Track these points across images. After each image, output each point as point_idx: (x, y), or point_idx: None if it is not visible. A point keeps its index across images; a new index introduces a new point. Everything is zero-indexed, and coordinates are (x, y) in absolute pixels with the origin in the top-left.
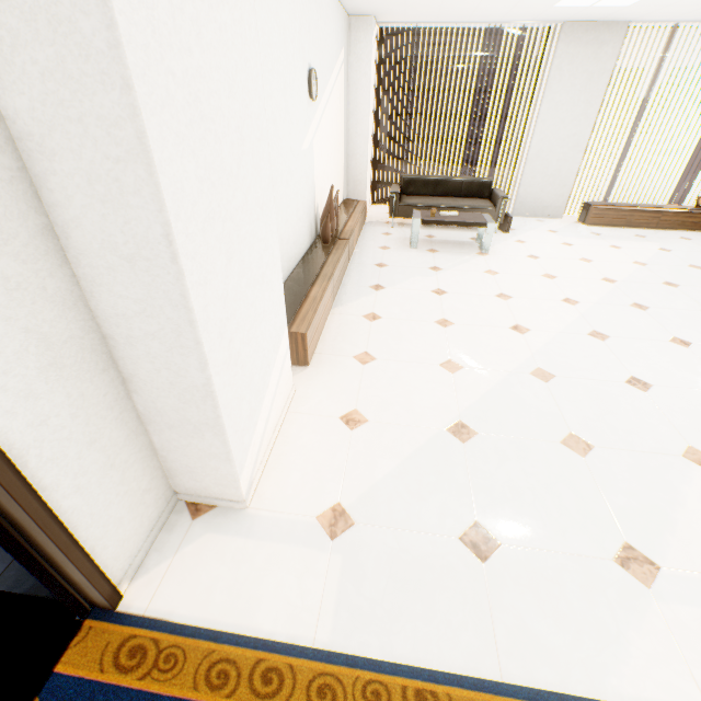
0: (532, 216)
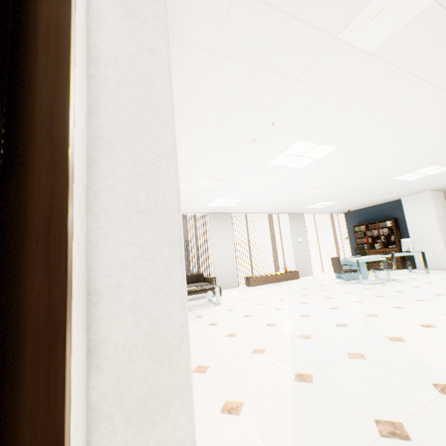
0: (226, 288)
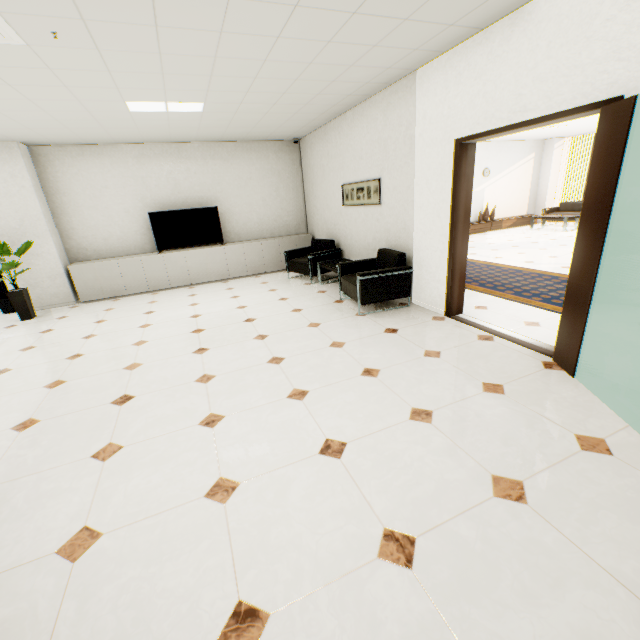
0: None
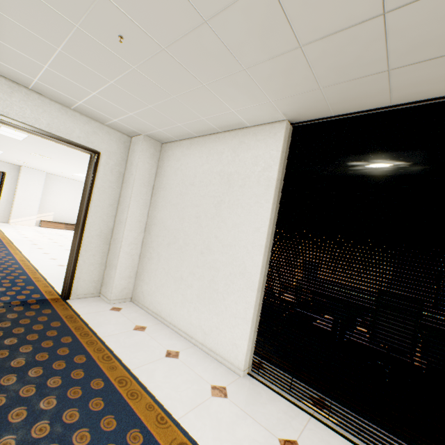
0: None
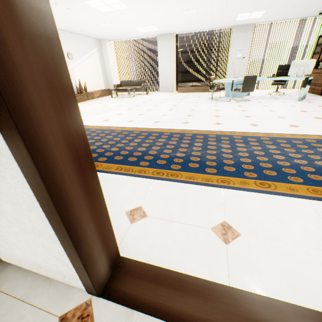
0: (165, 92)
